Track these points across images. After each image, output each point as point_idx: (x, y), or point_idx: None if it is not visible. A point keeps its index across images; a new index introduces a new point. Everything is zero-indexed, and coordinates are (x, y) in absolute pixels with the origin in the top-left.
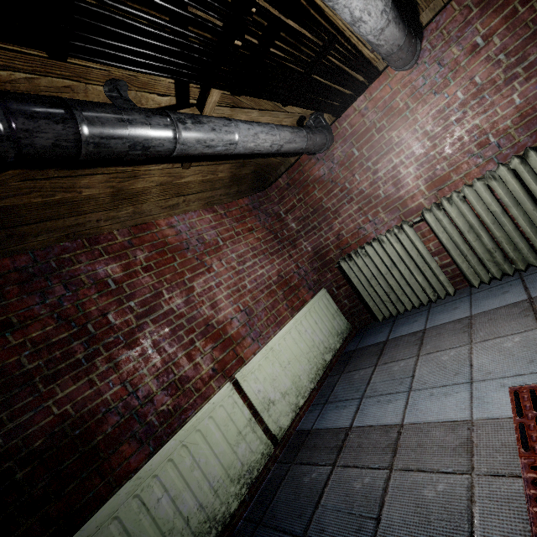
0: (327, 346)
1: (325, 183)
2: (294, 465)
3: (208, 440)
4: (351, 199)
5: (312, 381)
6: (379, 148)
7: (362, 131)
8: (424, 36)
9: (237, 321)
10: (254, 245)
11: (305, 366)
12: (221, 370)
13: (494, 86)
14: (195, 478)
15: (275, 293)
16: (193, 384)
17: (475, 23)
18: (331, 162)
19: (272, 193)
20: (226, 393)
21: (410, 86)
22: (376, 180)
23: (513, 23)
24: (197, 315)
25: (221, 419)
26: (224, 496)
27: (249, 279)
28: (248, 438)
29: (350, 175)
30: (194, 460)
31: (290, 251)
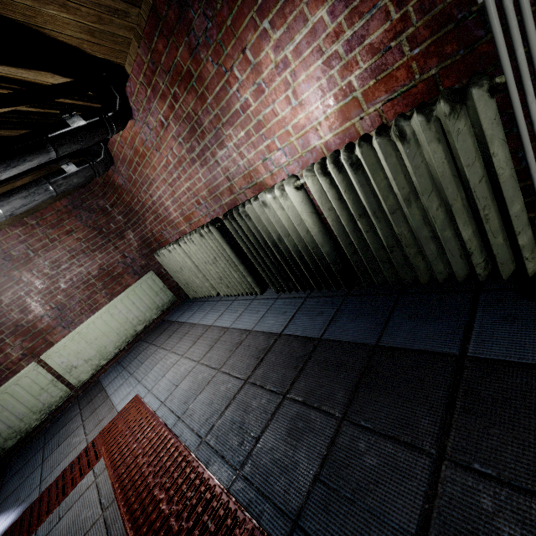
0: (142, 319)
1: (126, 191)
2: (77, 403)
3: (15, 396)
4: (147, 210)
5: (118, 347)
6: (145, 179)
7: (128, 160)
8: (128, 96)
9: (48, 317)
10: (73, 246)
11: (114, 338)
12: (30, 353)
13: (187, 161)
14: (5, 415)
15: (94, 285)
16: (5, 366)
17: (154, 101)
18: (122, 176)
19: (95, 188)
20: (30, 369)
21: (139, 136)
22: (154, 202)
23: (176, 115)
24: (6, 321)
25: (27, 383)
26: (28, 420)
27: (64, 280)
28: (50, 390)
29: (138, 192)
30: (3, 407)
31: (117, 243)
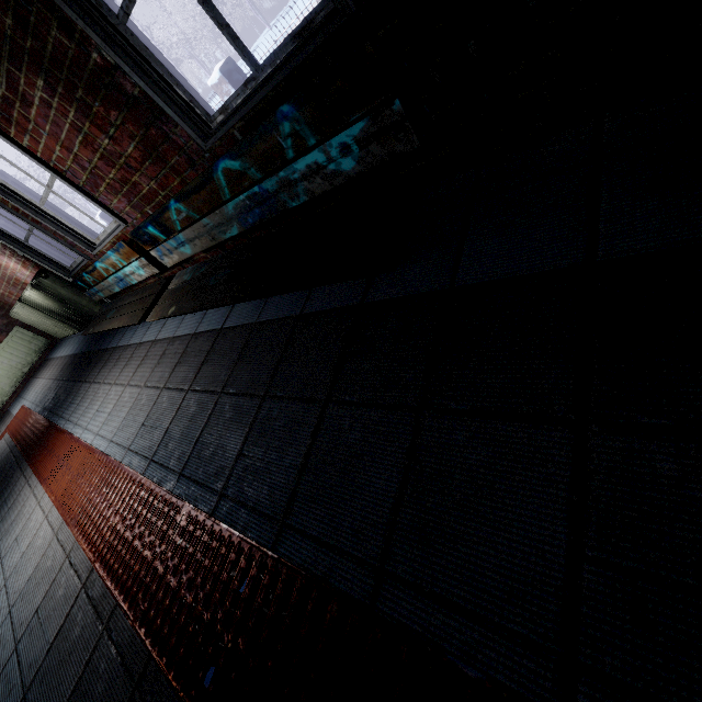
0: (26, 363)
1: None
2: None
3: None
4: None
5: (13, 387)
6: None
7: None
8: None
9: None
10: None
11: (7, 381)
12: None
13: None
14: None
15: None
16: None
17: None
18: None
19: None
20: None
21: None
22: None
23: None
24: None
25: None
26: None
27: None
28: None
29: None
30: None
31: None
